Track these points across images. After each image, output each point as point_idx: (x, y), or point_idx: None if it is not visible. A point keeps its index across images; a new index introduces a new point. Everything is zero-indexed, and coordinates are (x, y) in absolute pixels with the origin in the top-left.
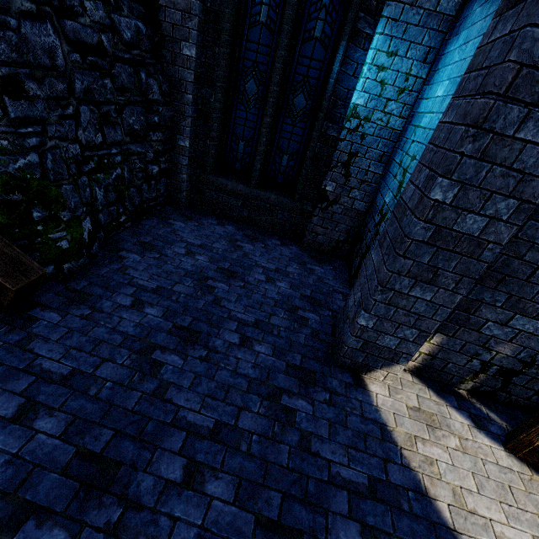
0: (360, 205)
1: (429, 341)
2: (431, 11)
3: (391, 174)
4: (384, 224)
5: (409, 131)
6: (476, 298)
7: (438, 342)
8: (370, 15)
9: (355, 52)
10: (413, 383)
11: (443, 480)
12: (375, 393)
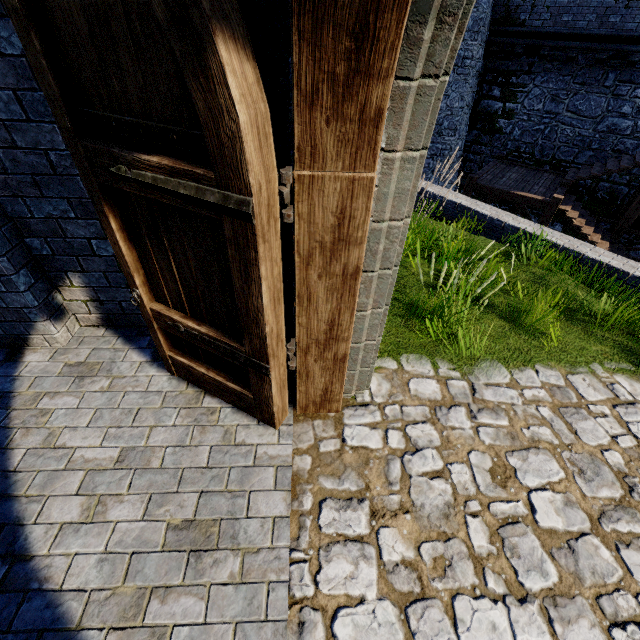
0: None
1: (73, 285)
2: None
3: None
4: None
5: None
6: (44, 216)
7: (82, 283)
8: None
9: None
10: (101, 337)
11: (45, 427)
12: (27, 363)
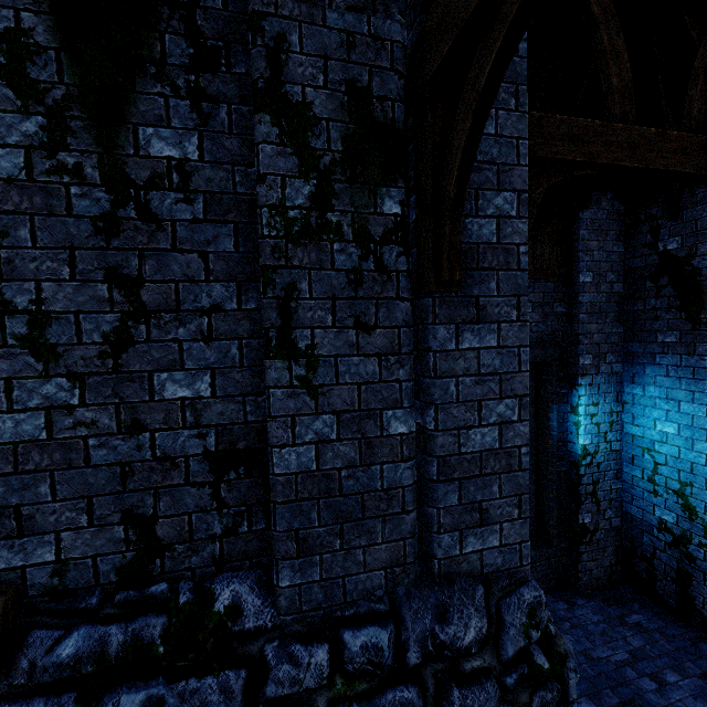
0: (616, 521)
1: None
2: (609, 373)
3: (636, 487)
4: (699, 548)
5: (630, 449)
6: None
7: None
8: (561, 382)
9: (559, 406)
10: None
11: None
12: None
